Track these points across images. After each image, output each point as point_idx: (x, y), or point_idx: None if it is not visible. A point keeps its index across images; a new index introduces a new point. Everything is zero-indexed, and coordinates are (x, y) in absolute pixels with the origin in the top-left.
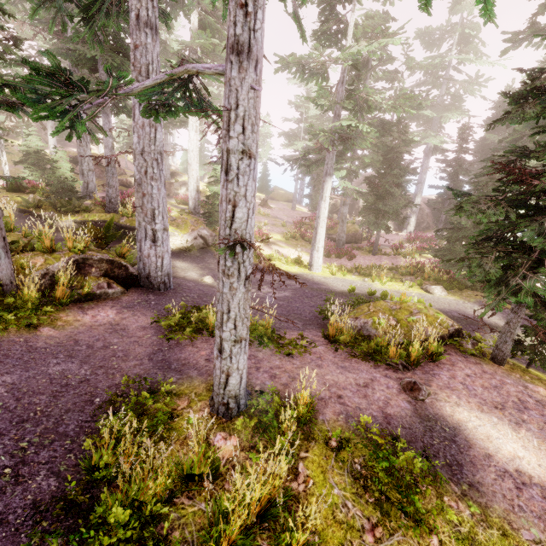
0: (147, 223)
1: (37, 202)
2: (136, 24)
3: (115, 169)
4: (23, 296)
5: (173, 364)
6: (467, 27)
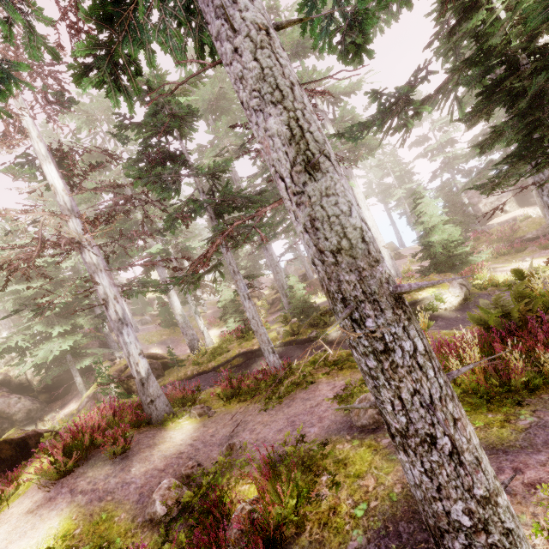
0: None
1: (299, 328)
2: None
3: None
4: None
5: None
6: None
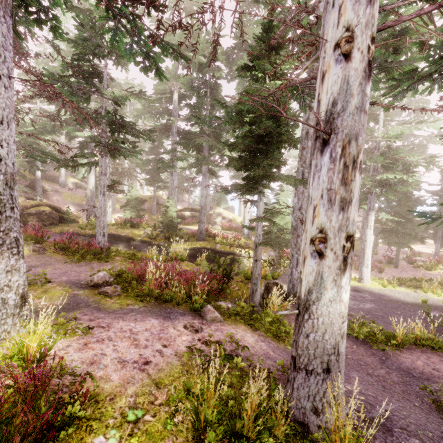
0: (298, 255)
1: (156, 235)
2: (305, 136)
3: (206, 210)
4: (270, 314)
5: (412, 373)
6: (419, 102)
